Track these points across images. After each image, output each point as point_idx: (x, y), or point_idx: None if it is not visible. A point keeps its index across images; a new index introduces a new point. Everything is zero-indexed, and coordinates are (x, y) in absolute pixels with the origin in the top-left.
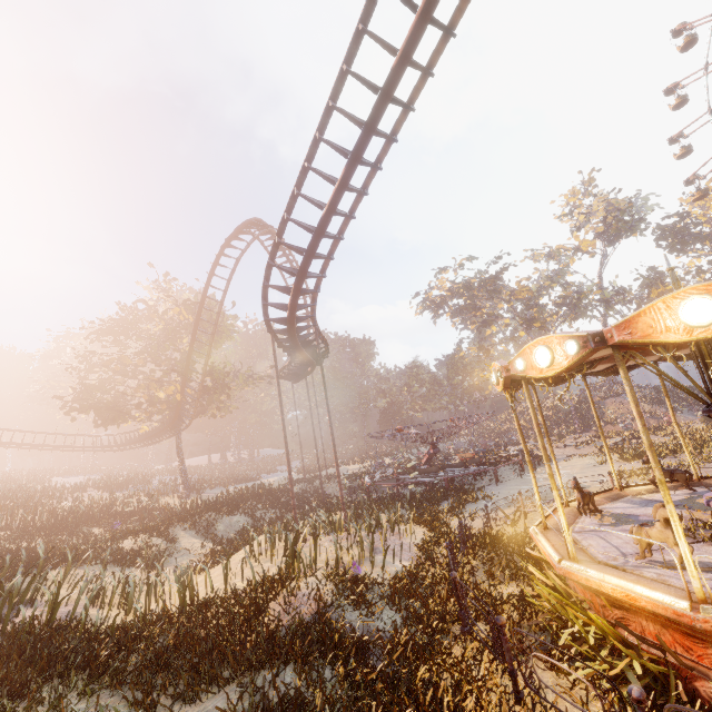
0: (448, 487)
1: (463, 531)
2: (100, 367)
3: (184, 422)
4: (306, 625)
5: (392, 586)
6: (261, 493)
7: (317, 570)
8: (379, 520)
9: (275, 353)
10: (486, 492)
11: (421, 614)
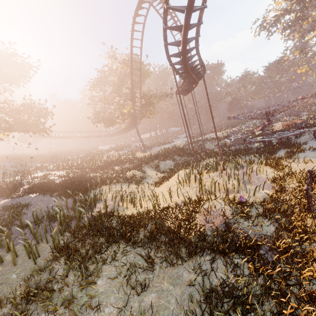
0: (280, 143)
1: (310, 175)
2: (99, 102)
3: (137, 122)
4: (220, 231)
5: (261, 205)
6: (176, 150)
7: (217, 197)
8: (242, 164)
9: (175, 78)
10: (312, 146)
11: (285, 224)
